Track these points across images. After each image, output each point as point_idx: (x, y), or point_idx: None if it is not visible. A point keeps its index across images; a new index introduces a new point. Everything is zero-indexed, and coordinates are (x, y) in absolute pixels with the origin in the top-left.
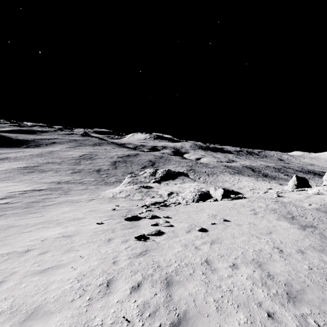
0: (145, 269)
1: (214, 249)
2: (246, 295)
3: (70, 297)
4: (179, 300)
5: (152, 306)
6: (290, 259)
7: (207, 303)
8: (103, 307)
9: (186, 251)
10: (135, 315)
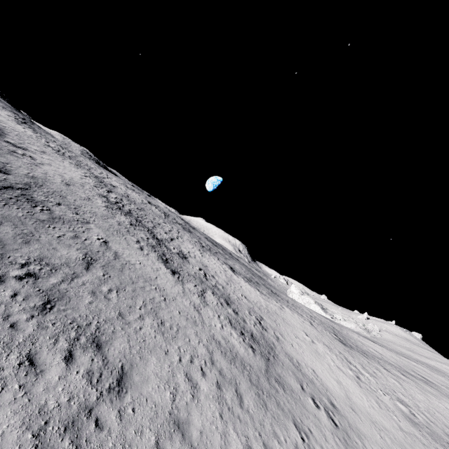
0: None
1: None
2: None
3: None
4: None
5: None
6: None
7: None
8: None
9: None
10: None
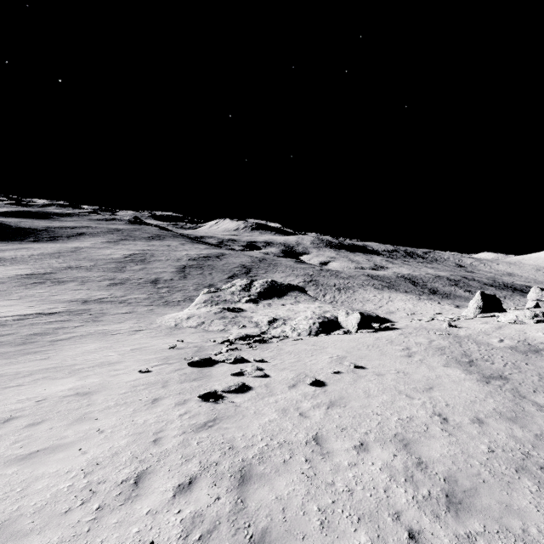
0: (207, 453)
1: (332, 417)
2: (375, 499)
3: (65, 505)
4: (257, 509)
5: (207, 520)
6: (458, 435)
7: (306, 515)
8: (121, 523)
9: (284, 421)
10: (174, 538)
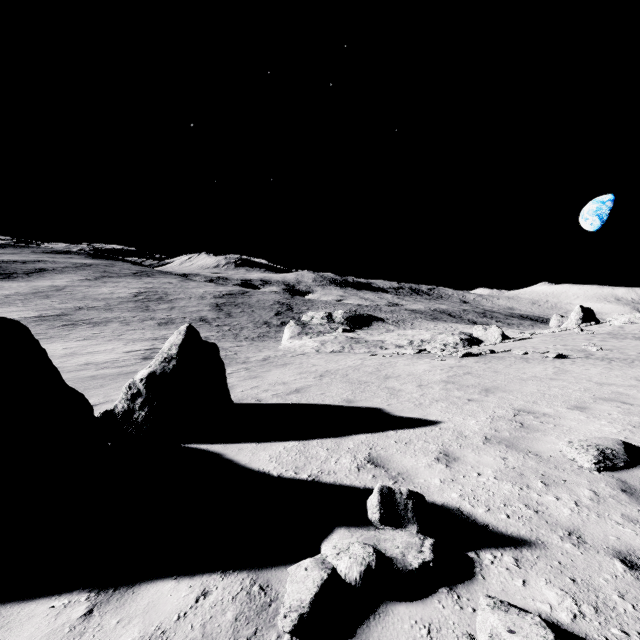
0: None
1: None
2: None
3: None
4: None
5: None
6: None
7: None
8: None
9: None
10: None
